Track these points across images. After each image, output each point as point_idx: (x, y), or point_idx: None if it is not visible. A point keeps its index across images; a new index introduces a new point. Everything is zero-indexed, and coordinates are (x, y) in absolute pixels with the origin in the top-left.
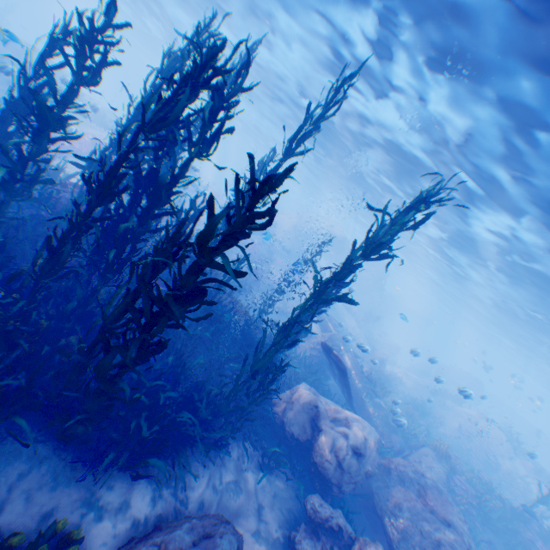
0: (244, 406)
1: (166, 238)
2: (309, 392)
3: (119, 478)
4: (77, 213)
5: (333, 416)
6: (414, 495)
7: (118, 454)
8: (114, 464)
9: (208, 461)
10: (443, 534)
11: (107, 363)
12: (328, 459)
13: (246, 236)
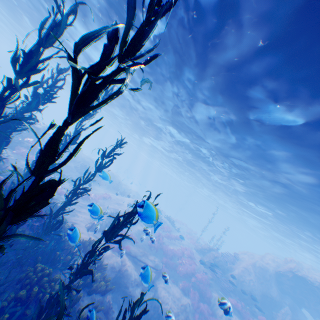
0: None
1: None
2: None
3: None
4: None
5: None
6: None
7: None
8: None
9: None
10: None
11: None
12: None
13: None
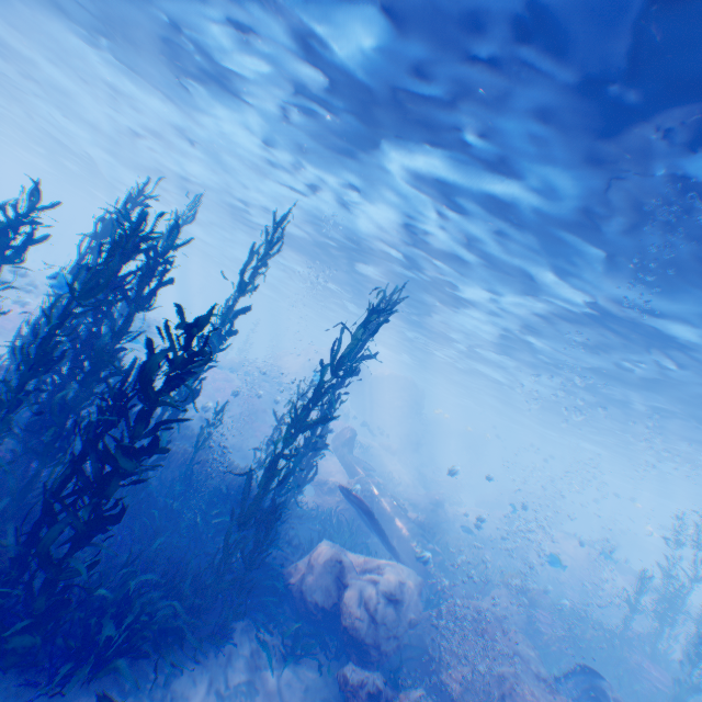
0: (242, 574)
1: (110, 393)
2: (329, 545)
3: (83, 698)
4: (8, 389)
5: (362, 567)
6: (474, 635)
7: (78, 667)
8: (74, 680)
9: (207, 662)
10: (505, 665)
11: (54, 538)
12: (358, 615)
13: (190, 374)
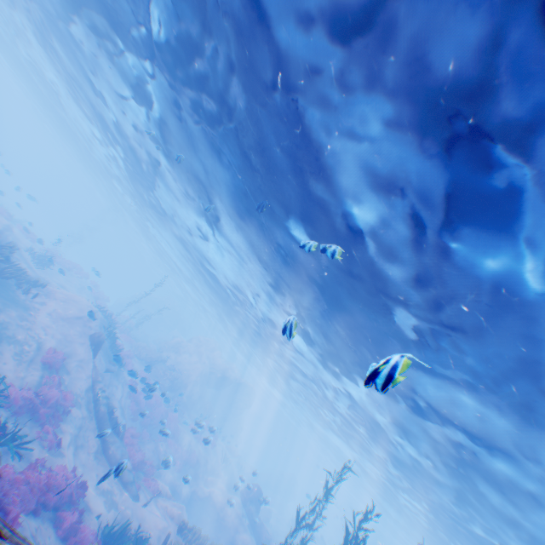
0: None
1: None
2: None
3: None
4: None
5: None
6: None
7: None
8: None
9: None
10: None
11: None
12: None
13: None
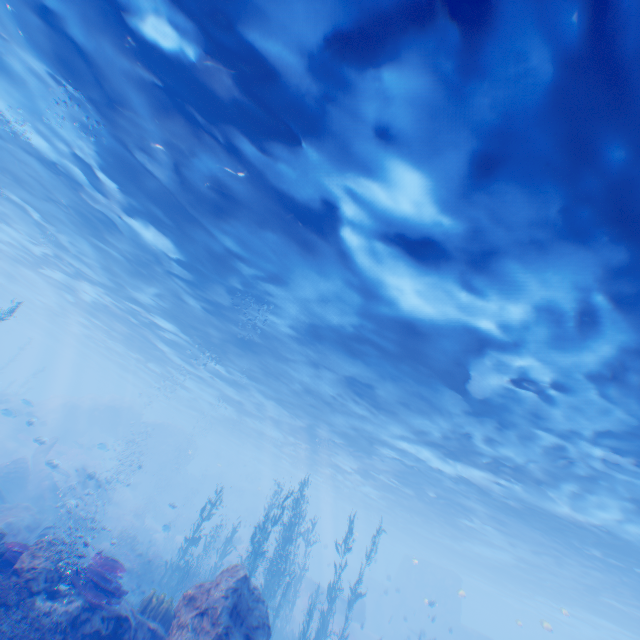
0: None
1: None
2: None
3: None
4: None
5: None
6: None
7: None
8: None
9: None
10: None
11: None
12: None
13: None
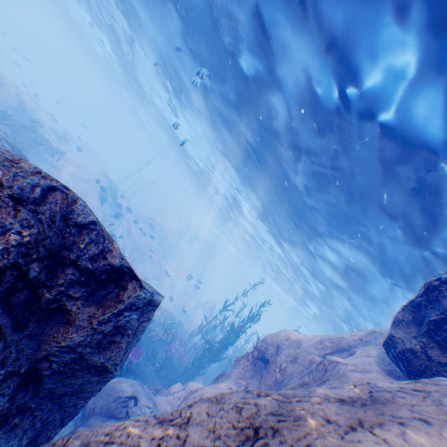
0: None
1: None
2: None
3: None
4: None
5: None
6: None
7: None
8: None
9: None
10: None
11: None
12: None
13: None
